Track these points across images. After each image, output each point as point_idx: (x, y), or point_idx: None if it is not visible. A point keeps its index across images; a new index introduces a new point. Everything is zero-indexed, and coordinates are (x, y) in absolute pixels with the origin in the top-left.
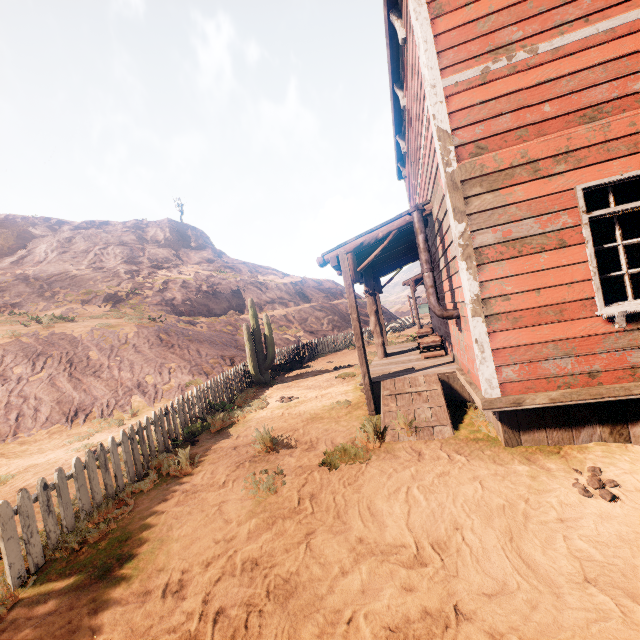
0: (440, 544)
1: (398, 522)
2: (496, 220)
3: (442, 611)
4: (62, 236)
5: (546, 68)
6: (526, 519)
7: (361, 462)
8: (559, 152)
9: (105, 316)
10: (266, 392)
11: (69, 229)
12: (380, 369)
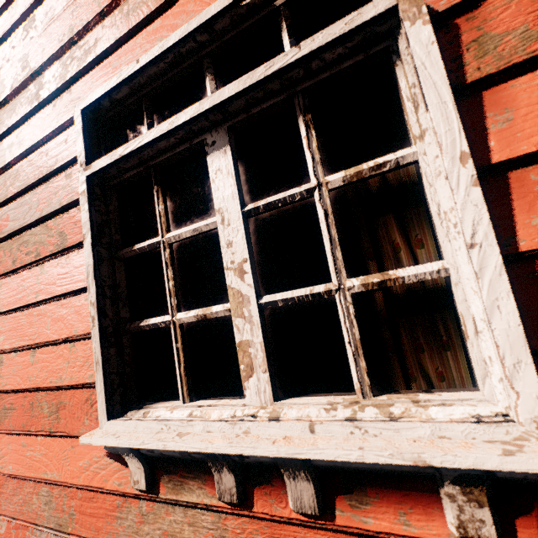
0: None
1: None
2: None
3: None
4: None
5: None
6: None
7: None
8: (63, 42)
9: None
10: None
11: None
12: None
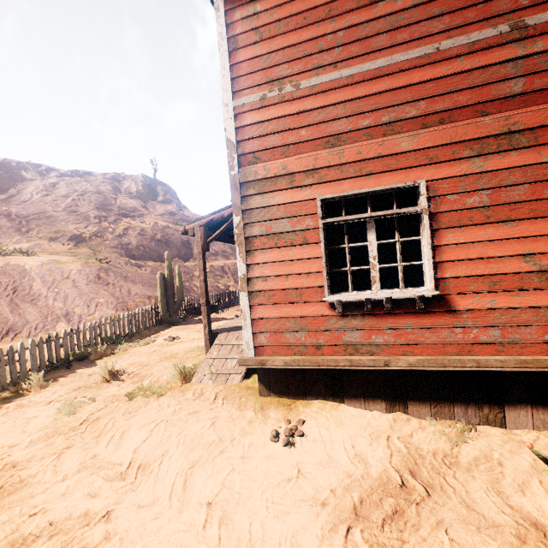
0: (146, 465)
1: (131, 446)
2: (262, 217)
3: (97, 514)
4: (48, 181)
5: (305, 101)
6: (220, 453)
7: (153, 396)
8: (308, 168)
9: (62, 253)
10: (166, 331)
11: (56, 176)
12: (235, 322)
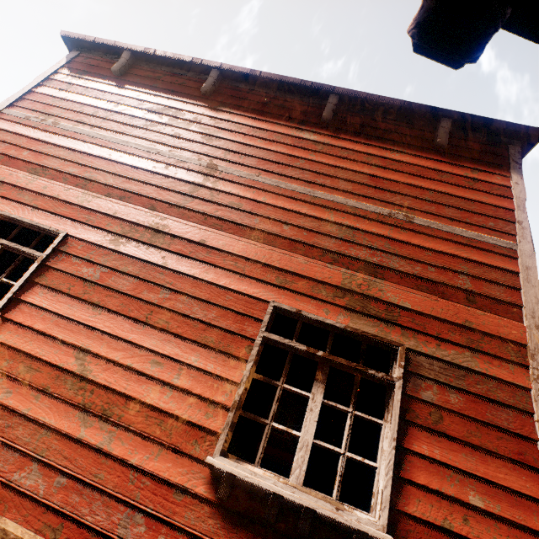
0: None
1: None
2: None
3: None
4: None
5: (52, 135)
6: None
7: None
8: None
9: None
10: None
11: None
12: None
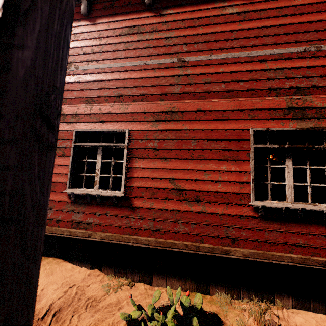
0: None
1: None
2: None
3: None
4: None
5: (80, 76)
6: None
7: None
8: (74, 113)
9: None
10: None
11: None
12: None
